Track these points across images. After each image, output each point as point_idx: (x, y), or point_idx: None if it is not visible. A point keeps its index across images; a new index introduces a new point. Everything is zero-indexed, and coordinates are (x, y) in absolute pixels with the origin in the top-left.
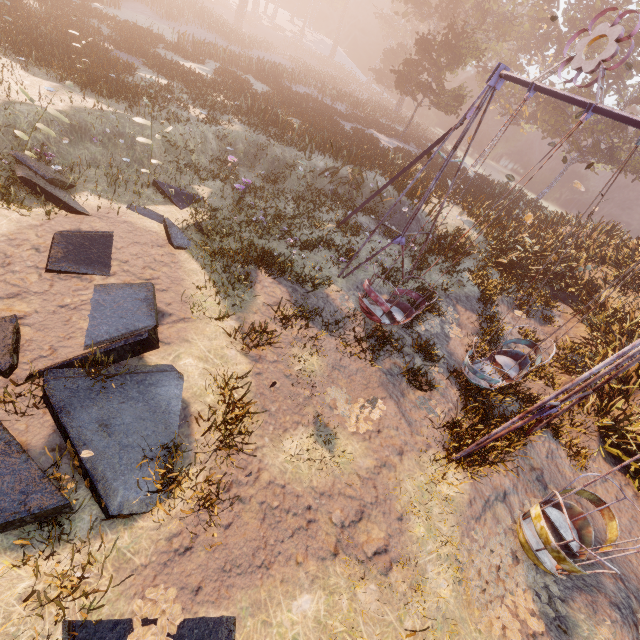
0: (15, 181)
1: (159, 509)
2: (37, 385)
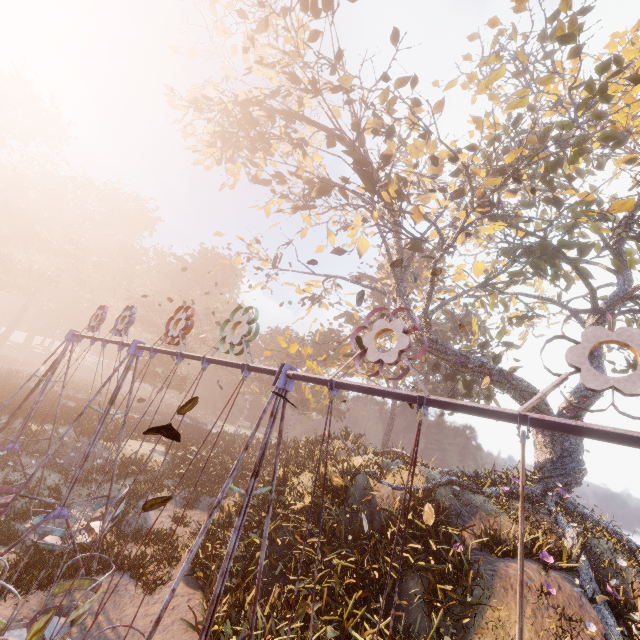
0: None
1: None
2: None
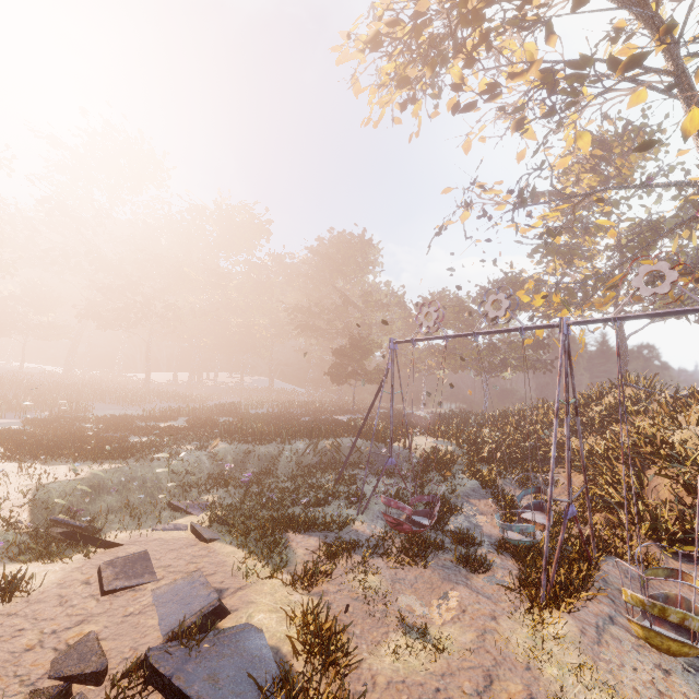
0: (54, 539)
1: None
2: (135, 675)
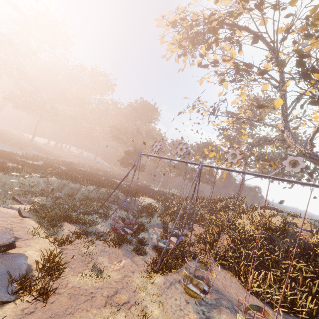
0: None
1: (17, 301)
2: None
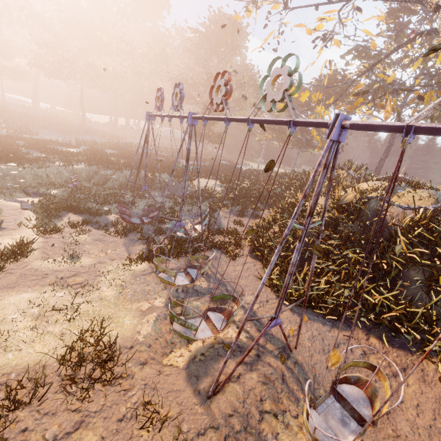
0: None
1: None
2: None
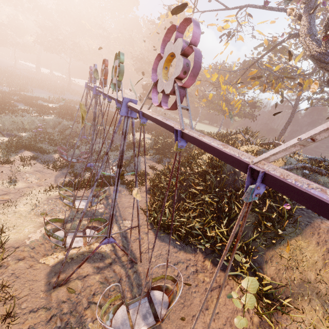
0: None
1: None
2: None
